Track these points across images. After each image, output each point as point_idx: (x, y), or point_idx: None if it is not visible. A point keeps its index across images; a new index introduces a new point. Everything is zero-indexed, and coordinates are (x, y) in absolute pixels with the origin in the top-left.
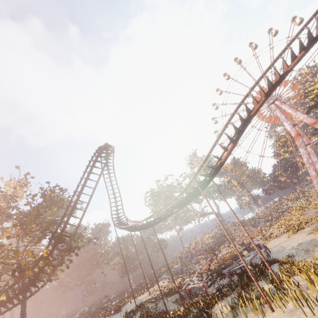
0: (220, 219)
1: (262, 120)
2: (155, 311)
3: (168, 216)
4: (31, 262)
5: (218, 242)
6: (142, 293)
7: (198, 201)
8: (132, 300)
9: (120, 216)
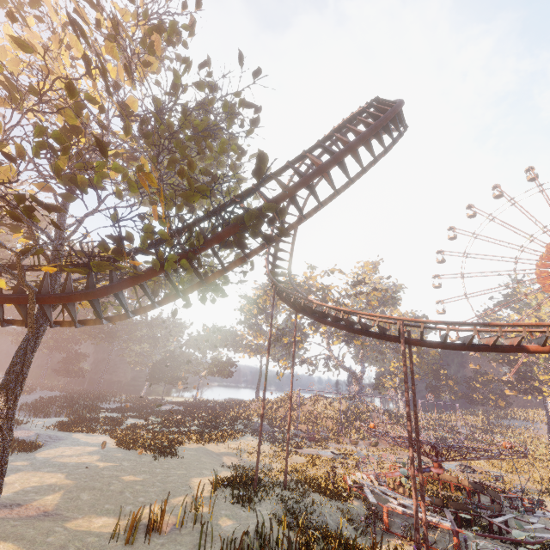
0: (358, 389)
1: (540, 283)
2: (310, 520)
3: (501, 350)
4: (157, 232)
5: (347, 424)
6: (215, 441)
7: (354, 342)
8: (194, 445)
9: (281, 281)
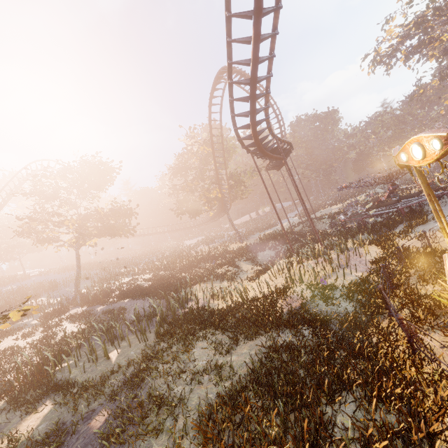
0: None
1: None
2: (310, 228)
3: (282, 165)
4: (210, 198)
5: None
6: (338, 203)
7: None
8: (327, 208)
9: None
